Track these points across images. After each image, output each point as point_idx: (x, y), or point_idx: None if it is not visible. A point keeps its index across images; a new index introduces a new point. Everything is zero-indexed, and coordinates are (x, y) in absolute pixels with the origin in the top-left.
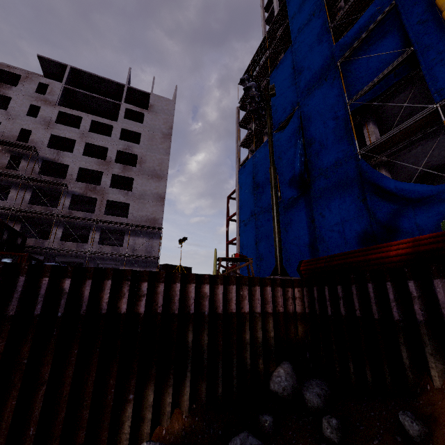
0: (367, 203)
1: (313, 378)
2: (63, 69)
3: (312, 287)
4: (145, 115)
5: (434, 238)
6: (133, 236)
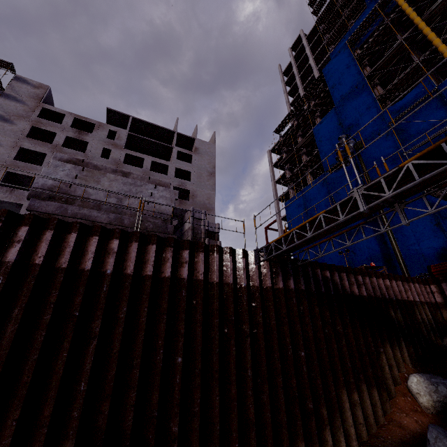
0: (441, 226)
1: None
2: (125, 119)
3: None
4: (193, 156)
5: None
6: None
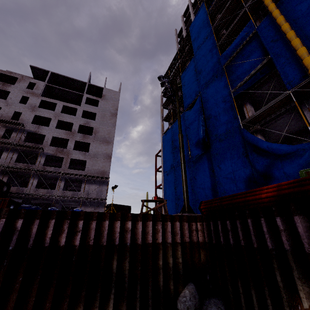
0: (249, 158)
1: (212, 297)
2: (46, 74)
3: (209, 222)
4: (99, 101)
5: (291, 184)
6: (88, 184)
